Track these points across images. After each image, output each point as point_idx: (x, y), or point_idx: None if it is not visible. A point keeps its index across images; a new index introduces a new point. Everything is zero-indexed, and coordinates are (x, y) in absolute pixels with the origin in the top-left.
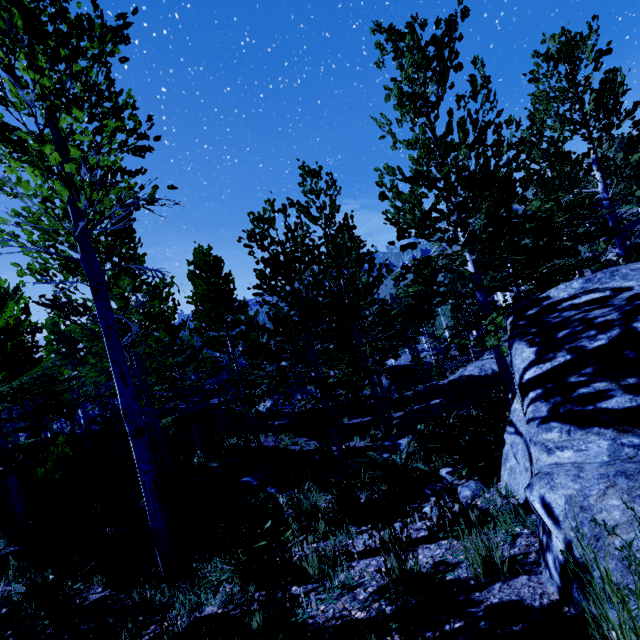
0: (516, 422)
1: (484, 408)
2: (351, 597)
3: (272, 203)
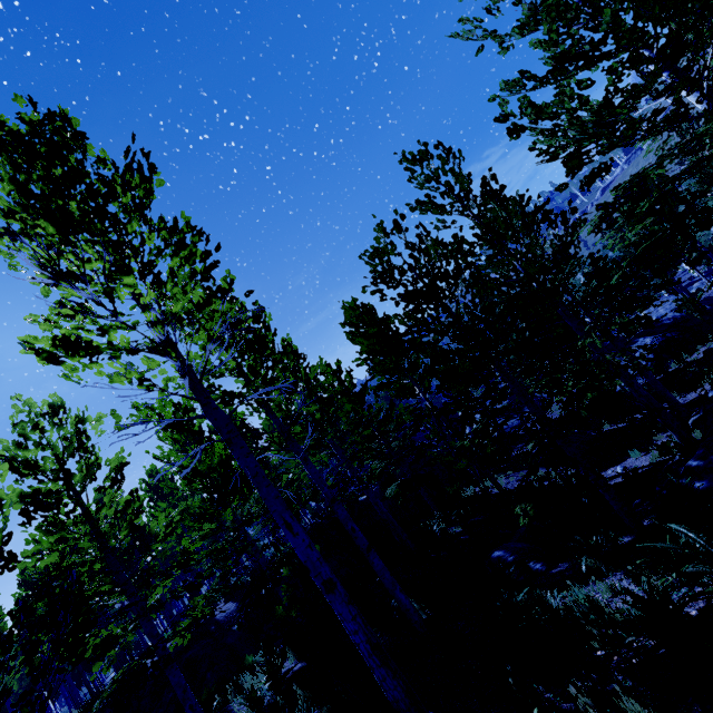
0: None
1: None
2: None
3: (381, 228)
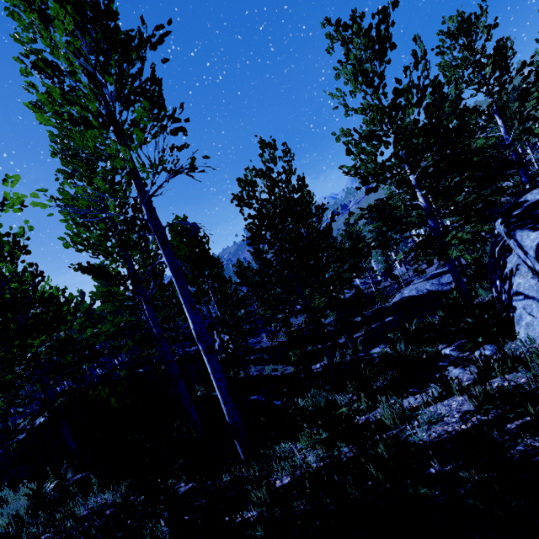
0: (524, 291)
1: (446, 310)
2: (443, 423)
3: (252, 170)
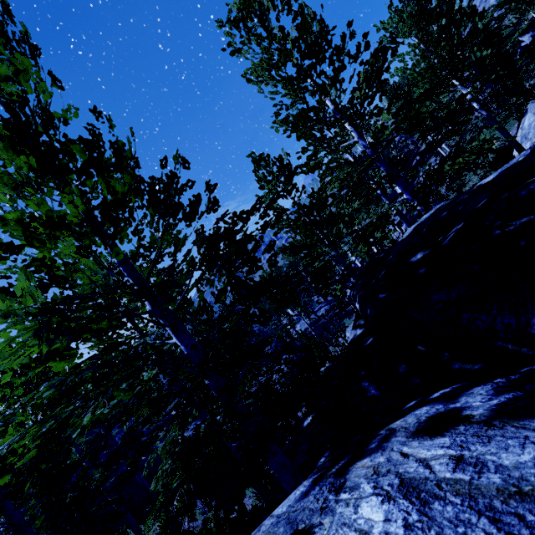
0: None
1: None
2: None
3: None
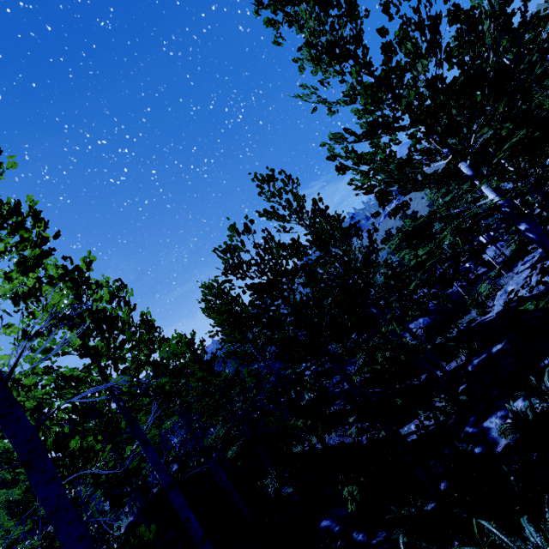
0: None
1: None
2: None
3: (233, 228)
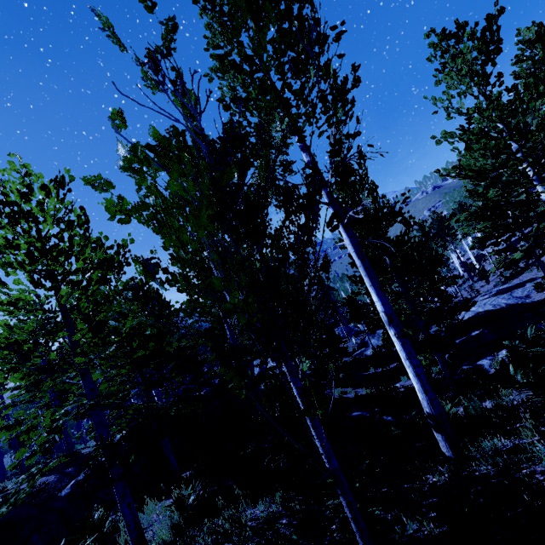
0: None
1: None
2: None
3: None
